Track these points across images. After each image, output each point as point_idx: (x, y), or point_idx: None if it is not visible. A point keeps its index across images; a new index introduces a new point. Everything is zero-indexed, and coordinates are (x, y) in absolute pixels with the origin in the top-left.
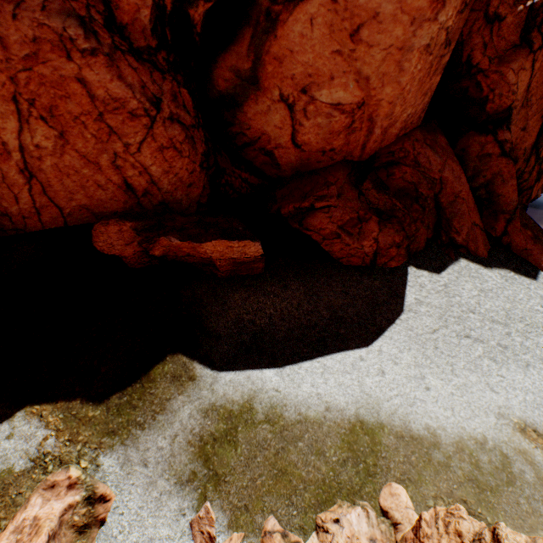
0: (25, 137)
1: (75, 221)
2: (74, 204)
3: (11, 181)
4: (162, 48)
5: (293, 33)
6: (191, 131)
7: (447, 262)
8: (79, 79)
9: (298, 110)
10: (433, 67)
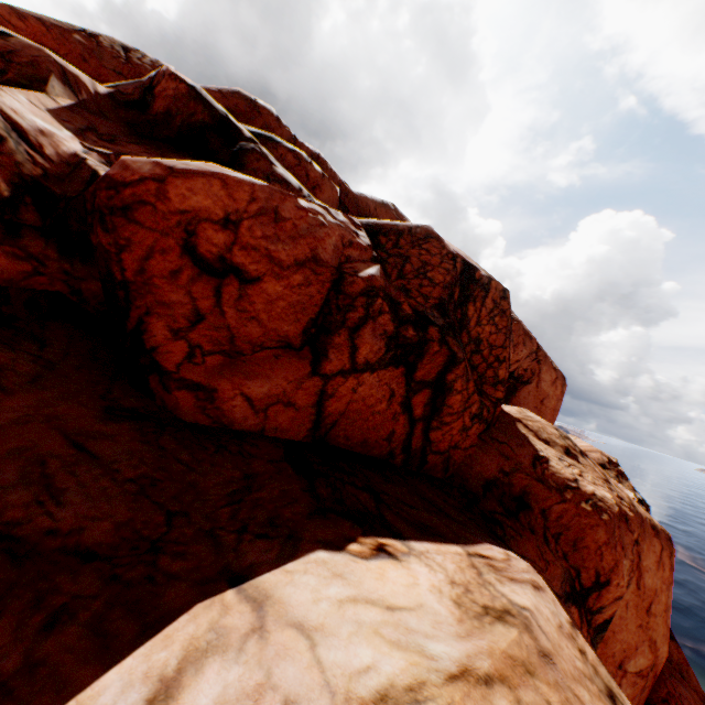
0: None
1: None
2: None
3: None
4: None
5: (615, 615)
6: None
7: None
8: None
9: None
10: None
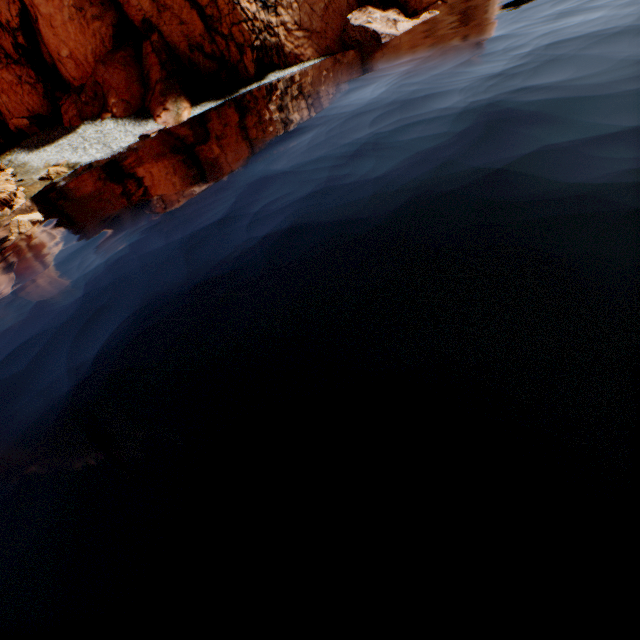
0: (4, 100)
1: None
2: None
3: (8, 114)
4: (22, 58)
5: (45, 34)
6: (35, 86)
7: (97, 122)
8: (3, 78)
9: (64, 64)
10: (84, 24)
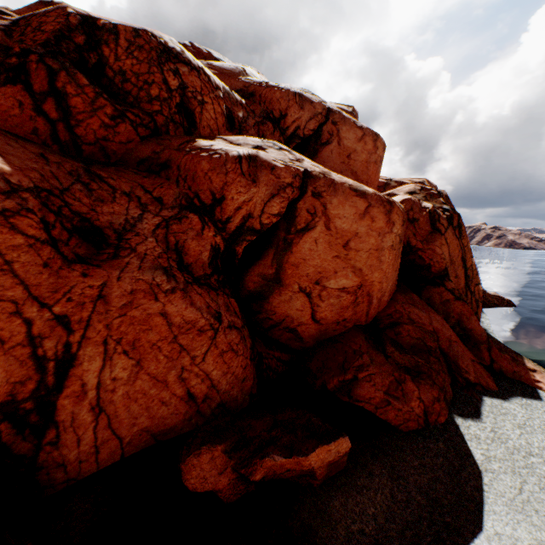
0: (104, 373)
1: (132, 449)
2: (135, 429)
3: (79, 421)
4: (215, 273)
5: (304, 249)
6: (242, 331)
7: (477, 403)
8: (162, 313)
9: (314, 296)
10: (396, 255)
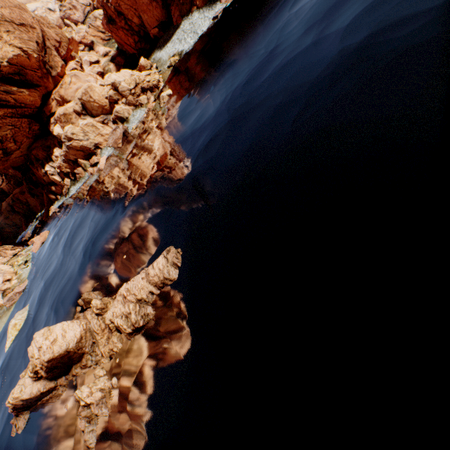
0: (145, 18)
1: None
2: None
3: (148, 28)
4: None
5: None
6: (157, 1)
7: (189, 16)
8: (143, 3)
9: None
10: None
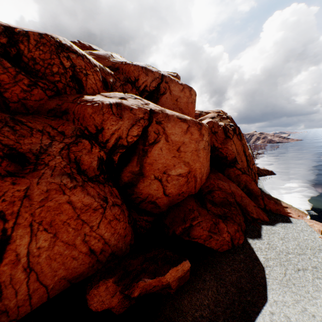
0: (32, 245)
1: (55, 292)
2: (56, 279)
3: (15, 280)
4: (102, 173)
5: (155, 154)
6: (121, 206)
7: (259, 229)
8: (68, 201)
9: (163, 180)
10: (207, 152)
